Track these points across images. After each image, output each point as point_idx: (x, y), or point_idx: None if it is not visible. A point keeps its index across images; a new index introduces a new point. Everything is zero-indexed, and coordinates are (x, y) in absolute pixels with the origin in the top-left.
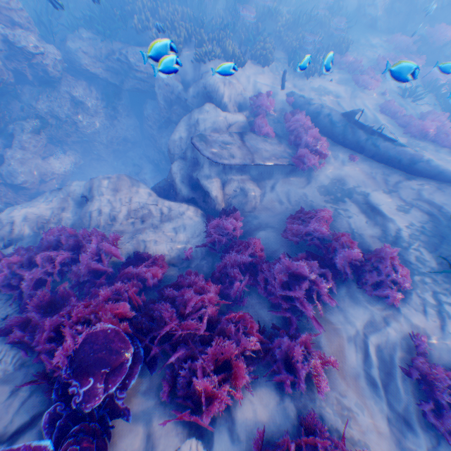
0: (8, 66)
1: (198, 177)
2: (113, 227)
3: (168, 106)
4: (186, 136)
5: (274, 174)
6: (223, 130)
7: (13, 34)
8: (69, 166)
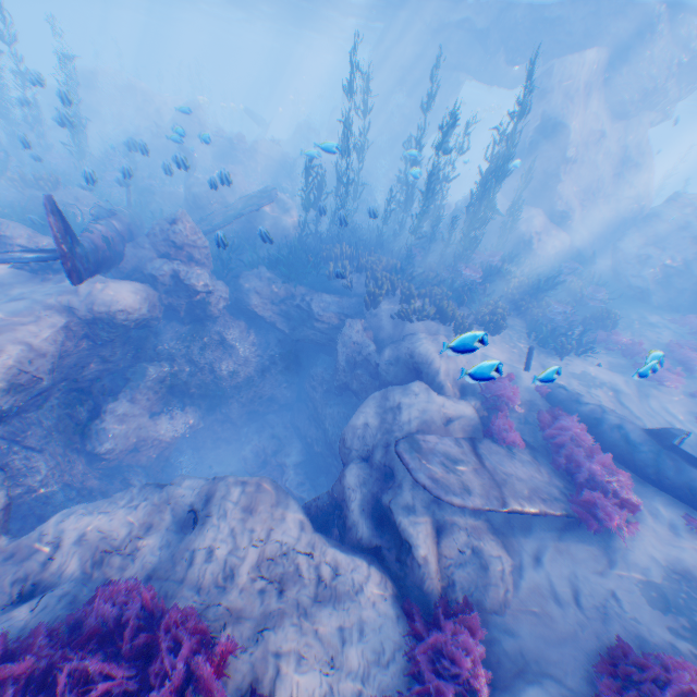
0: (163, 300)
1: (392, 507)
2: (222, 595)
3: (348, 368)
4: (375, 422)
5: (534, 525)
6: (437, 423)
7: (186, 269)
8: (181, 429)
